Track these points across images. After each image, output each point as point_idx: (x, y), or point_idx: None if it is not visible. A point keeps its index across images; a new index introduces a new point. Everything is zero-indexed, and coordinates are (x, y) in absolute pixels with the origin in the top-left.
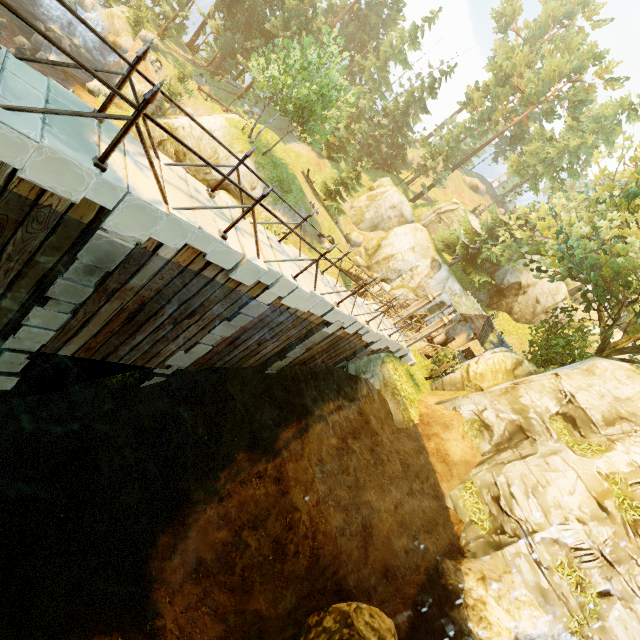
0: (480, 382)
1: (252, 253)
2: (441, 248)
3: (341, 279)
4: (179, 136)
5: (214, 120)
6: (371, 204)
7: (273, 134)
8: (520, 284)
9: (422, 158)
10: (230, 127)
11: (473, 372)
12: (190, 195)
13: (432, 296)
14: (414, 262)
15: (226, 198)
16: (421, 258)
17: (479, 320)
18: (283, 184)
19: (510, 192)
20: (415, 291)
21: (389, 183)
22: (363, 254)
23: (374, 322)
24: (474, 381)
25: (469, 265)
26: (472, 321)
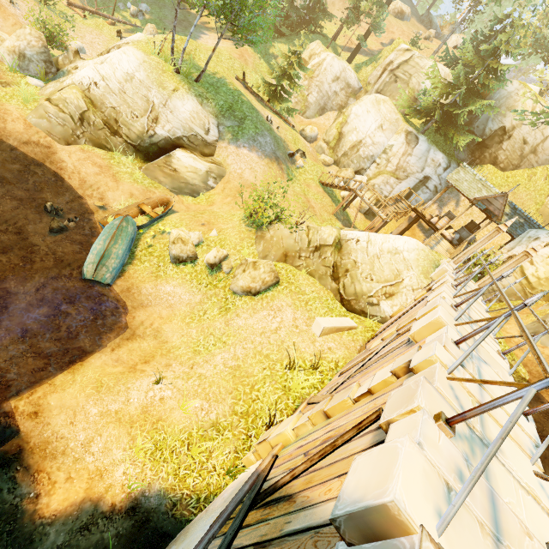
0: (548, 288)
1: (534, 481)
2: (404, 112)
3: (326, 195)
4: (96, 97)
5: (125, 56)
6: (311, 83)
7: (189, 41)
8: (504, 129)
9: (350, 1)
10: (147, 58)
11: (534, 277)
12: (491, 538)
13: (505, 226)
14: (386, 142)
15: (185, 157)
16: (392, 135)
17: (498, 200)
18: (235, 110)
19: (468, 13)
20: (395, 174)
21: (321, 49)
22: (326, 149)
23: (476, 302)
24: (539, 288)
25: (448, 127)
26: (489, 203)
